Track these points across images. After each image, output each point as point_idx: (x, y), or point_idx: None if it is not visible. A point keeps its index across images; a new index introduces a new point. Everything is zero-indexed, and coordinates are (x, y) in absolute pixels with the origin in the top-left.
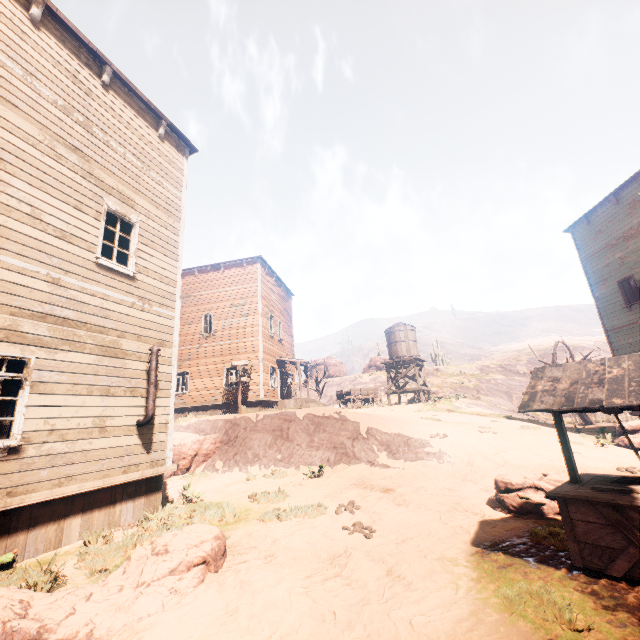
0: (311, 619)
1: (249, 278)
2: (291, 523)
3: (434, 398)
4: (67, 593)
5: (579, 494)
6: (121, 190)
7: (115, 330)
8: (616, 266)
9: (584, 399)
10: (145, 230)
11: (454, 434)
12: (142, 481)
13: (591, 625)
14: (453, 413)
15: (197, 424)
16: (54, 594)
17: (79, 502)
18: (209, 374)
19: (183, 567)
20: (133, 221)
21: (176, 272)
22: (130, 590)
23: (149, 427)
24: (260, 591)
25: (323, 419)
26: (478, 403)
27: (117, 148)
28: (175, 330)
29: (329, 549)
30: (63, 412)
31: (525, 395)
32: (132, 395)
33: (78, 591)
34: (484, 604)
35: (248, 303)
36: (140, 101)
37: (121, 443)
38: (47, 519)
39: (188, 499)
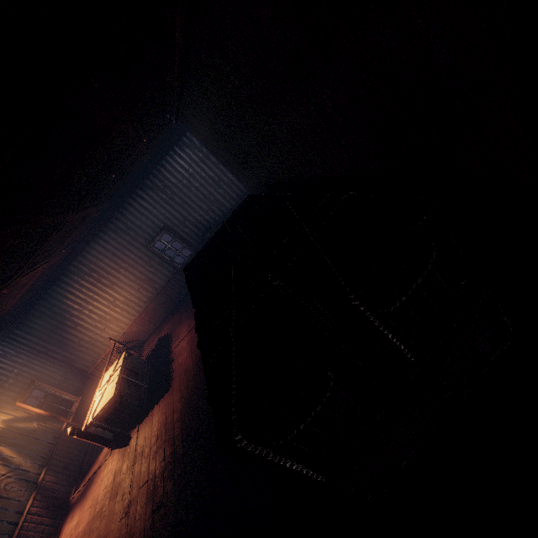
0: None
1: None
2: None
3: None
4: None
5: None
6: None
7: None
8: None
9: None
10: None
11: None
12: None
13: None
14: None
15: None
16: None
17: None
18: None
19: None
20: None
21: None
22: None
23: None
24: None
25: None
26: None
27: None
28: None
29: None
30: None
31: None
32: None
33: None
34: None
35: None
36: None
37: None
38: None
39: None
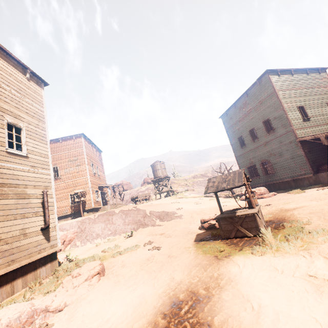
0: (147, 274)
1: (78, 145)
2: (126, 254)
3: (175, 193)
4: (46, 297)
5: (222, 216)
6: (12, 111)
7: (22, 185)
8: (237, 132)
9: (221, 187)
10: (28, 130)
11: (185, 207)
12: (47, 256)
13: (224, 250)
14: (184, 198)
15: (60, 226)
16: (40, 299)
17: (19, 272)
18: (60, 199)
19: (90, 277)
20: (21, 127)
21: (47, 150)
22: (71, 289)
23: (47, 230)
24: (125, 274)
25: (128, 211)
26: (193, 192)
27: (6, 88)
28: (52, 180)
29: (145, 257)
30: (4, 230)
31: (206, 188)
32: (36, 216)
33: (50, 295)
34: (198, 254)
35: (79, 159)
36: (13, 59)
37: (35, 240)
38: (5, 283)
39: (71, 260)
